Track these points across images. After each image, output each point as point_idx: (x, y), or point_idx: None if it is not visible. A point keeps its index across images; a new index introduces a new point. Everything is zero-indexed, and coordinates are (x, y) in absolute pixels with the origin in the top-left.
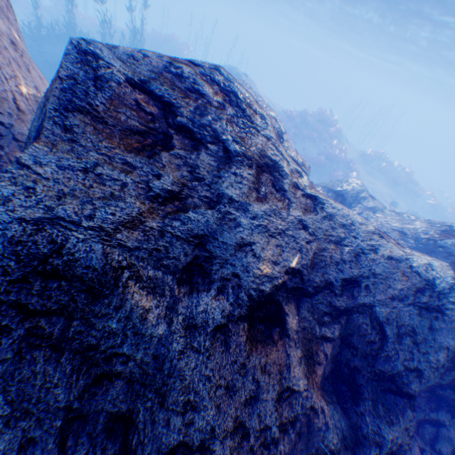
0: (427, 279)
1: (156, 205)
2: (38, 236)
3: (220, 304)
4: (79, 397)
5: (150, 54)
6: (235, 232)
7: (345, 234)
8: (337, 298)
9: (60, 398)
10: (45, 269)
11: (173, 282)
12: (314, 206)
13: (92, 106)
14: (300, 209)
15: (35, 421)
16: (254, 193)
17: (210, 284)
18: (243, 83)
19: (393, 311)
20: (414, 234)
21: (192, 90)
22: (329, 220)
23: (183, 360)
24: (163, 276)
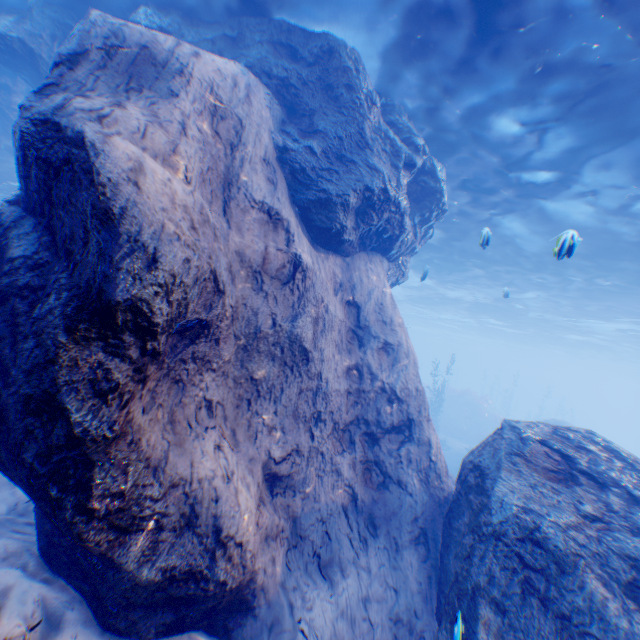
0: None
1: (583, 518)
2: (524, 515)
3: None
4: None
5: (536, 422)
6: None
7: None
8: None
9: None
10: (531, 536)
11: (617, 589)
12: None
13: (521, 452)
14: None
15: None
16: None
17: None
18: None
19: None
20: None
21: (577, 445)
22: None
23: None
24: (607, 579)
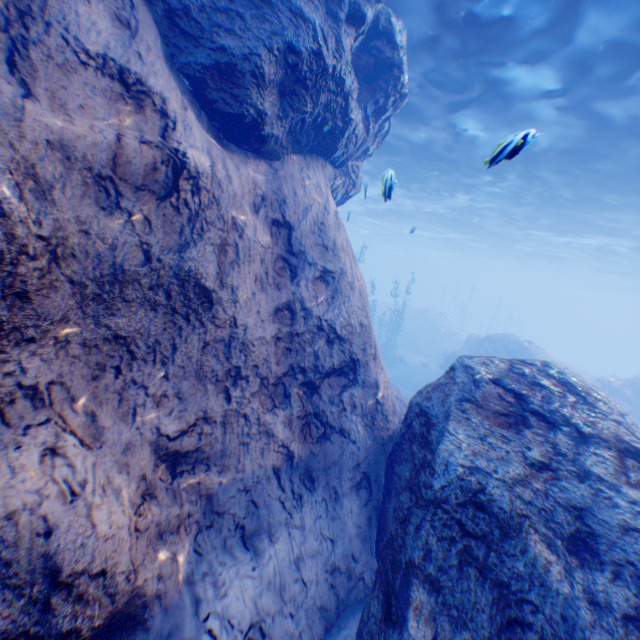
0: None
1: (532, 469)
2: (469, 476)
3: (618, 589)
4: (496, 632)
5: (491, 357)
6: (612, 511)
7: None
8: None
9: (484, 623)
10: (475, 500)
11: (560, 545)
12: None
13: (472, 396)
14: None
15: (469, 635)
16: (620, 475)
17: (599, 562)
18: (553, 362)
19: None
20: None
21: (531, 381)
22: None
23: (595, 635)
24: (551, 536)
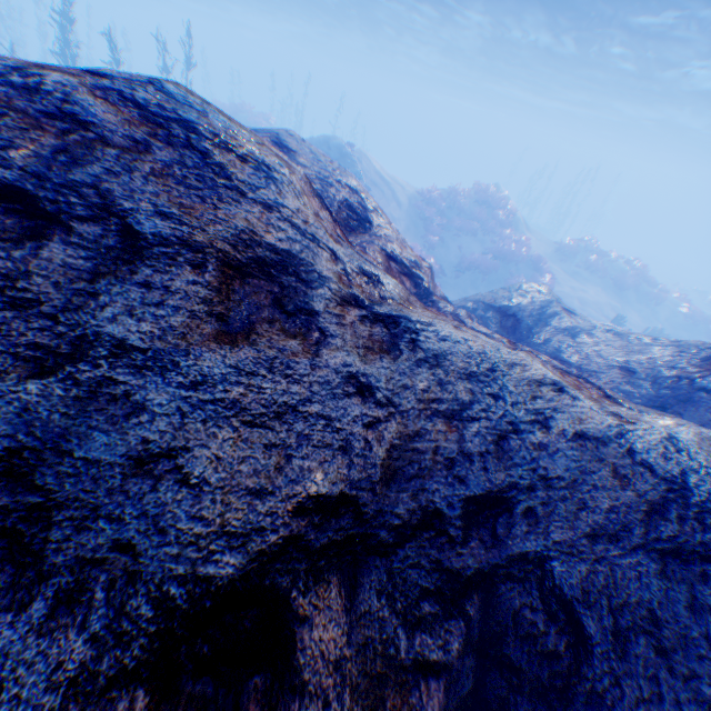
0: (672, 479)
1: None
2: None
3: (51, 645)
4: None
5: None
6: (127, 427)
7: (473, 394)
8: (457, 551)
9: None
10: None
11: None
12: (394, 339)
13: None
14: (355, 349)
15: None
16: (208, 324)
17: (36, 582)
18: (286, 133)
19: (597, 568)
20: (651, 371)
21: (57, 115)
22: (432, 366)
23: None
24: None
